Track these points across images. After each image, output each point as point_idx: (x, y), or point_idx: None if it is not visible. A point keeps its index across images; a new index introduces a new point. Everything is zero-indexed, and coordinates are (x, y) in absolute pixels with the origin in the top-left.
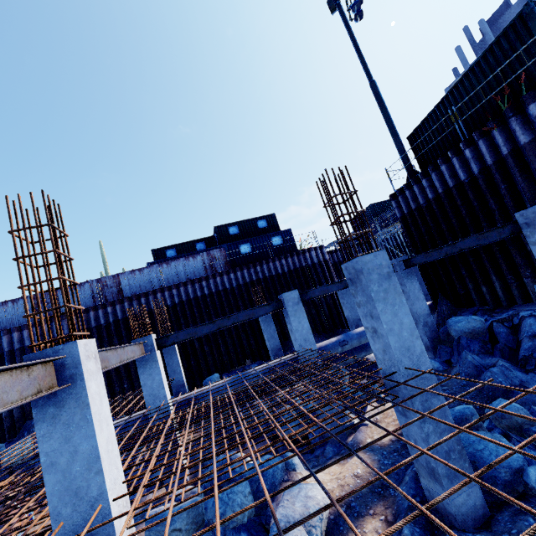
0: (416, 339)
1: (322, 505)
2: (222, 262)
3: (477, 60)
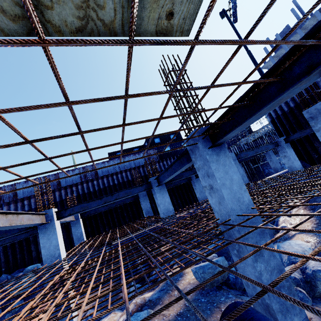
0: None
1: (309, 246)
2: (155, 157)
3: None
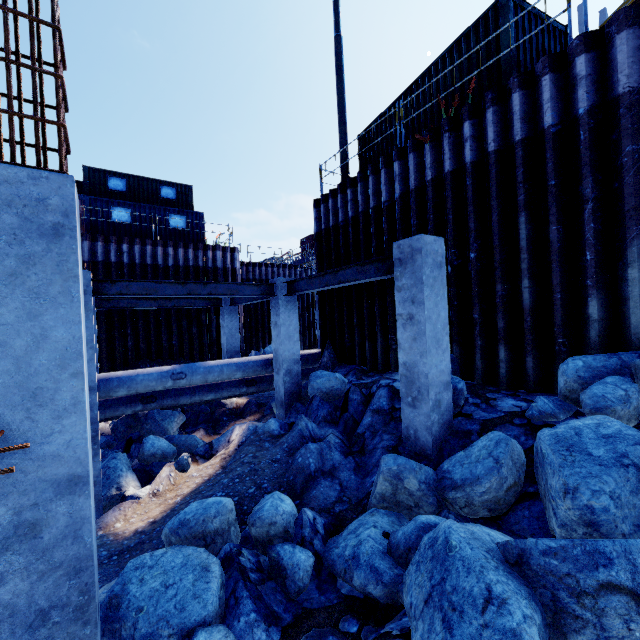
0: (71, 377)
1: None
2: None
3: (444, 53)
